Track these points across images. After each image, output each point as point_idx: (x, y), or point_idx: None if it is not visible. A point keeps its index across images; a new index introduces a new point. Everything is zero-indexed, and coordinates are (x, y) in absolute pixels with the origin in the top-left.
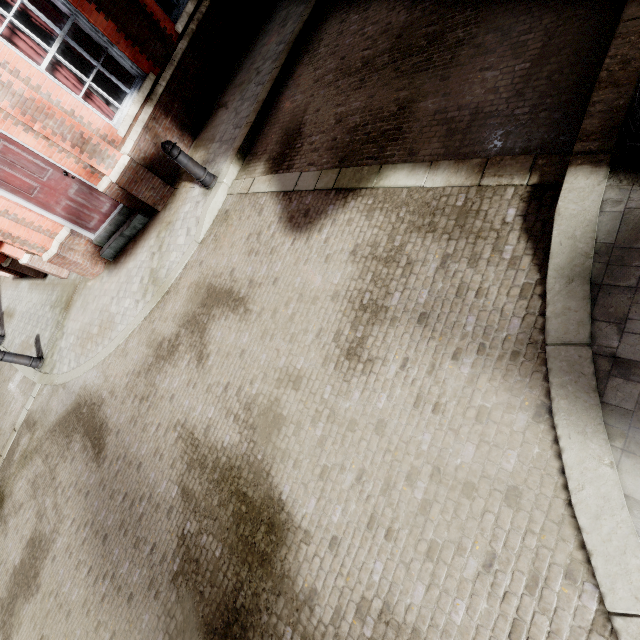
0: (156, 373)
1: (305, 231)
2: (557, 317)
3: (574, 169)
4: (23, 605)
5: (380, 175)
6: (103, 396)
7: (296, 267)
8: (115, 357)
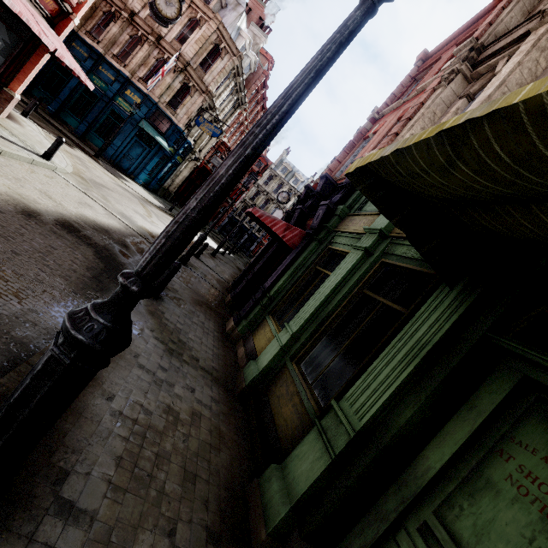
0: (92, 172)
1: (75, 150)
2: (108, 170)
3: (94, 157)
4: (149, 220)
5: (74, 146)
6: (91, 177)
7: (83, 157)
8: (75, 166)
